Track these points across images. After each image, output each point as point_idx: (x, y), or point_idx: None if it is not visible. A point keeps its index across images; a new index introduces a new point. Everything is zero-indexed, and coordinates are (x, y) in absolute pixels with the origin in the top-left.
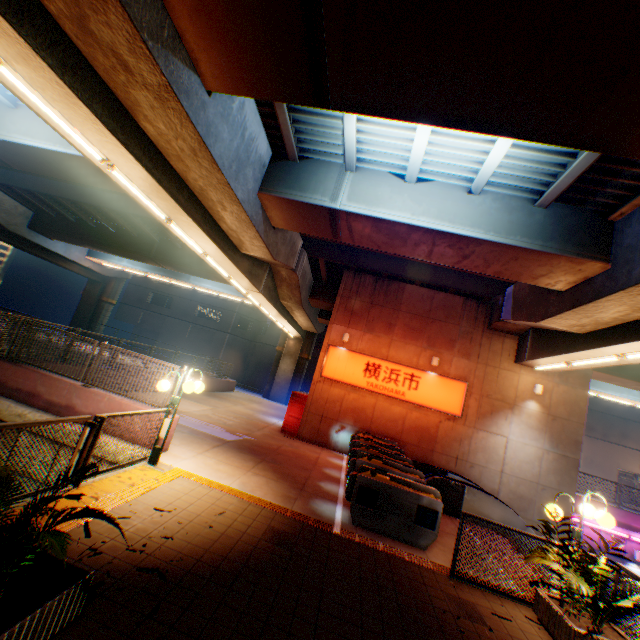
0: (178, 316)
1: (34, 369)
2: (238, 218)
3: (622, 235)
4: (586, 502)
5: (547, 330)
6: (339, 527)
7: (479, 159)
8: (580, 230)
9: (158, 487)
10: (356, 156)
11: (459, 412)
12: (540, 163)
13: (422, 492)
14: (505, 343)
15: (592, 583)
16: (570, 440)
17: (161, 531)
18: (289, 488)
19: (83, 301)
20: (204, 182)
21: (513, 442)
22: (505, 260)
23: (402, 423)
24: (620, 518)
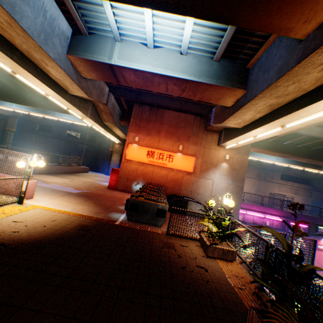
0: (56, 137)
1: None
2: (57, 71)
3: (251, 75)
4: (226, 198)
5: (229, 128)
6: (119, 222)
7: (183, 33)
8: (234, 73)
9: (19, 213)
10: (119, 32)
11: (192, 171)
12: (211, 35)
13: (159, 203)
14: (213, 137)
15: (218, 227)
16: (240, 178)
17: (13, 230)
18: (100, 209)
19: None
20: (26, 46)
21: (216, 182)
22: (201, 91)
23: (166, 178)
24: (262, 210)
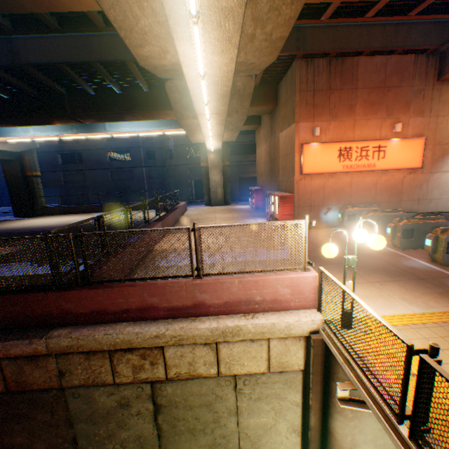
0: (94, 167)
1: (125, 284)
2: None
3: None
4: None
5: None
6: None
7: None
8: None
9: None
10: None
11: (419, 165)
12: None
13: None
14: None
15: None
16: None
17: None
18: (419, 284)
19: (10, 183)
20: None
21: None
22: None
23: (374, 189)
24: None
